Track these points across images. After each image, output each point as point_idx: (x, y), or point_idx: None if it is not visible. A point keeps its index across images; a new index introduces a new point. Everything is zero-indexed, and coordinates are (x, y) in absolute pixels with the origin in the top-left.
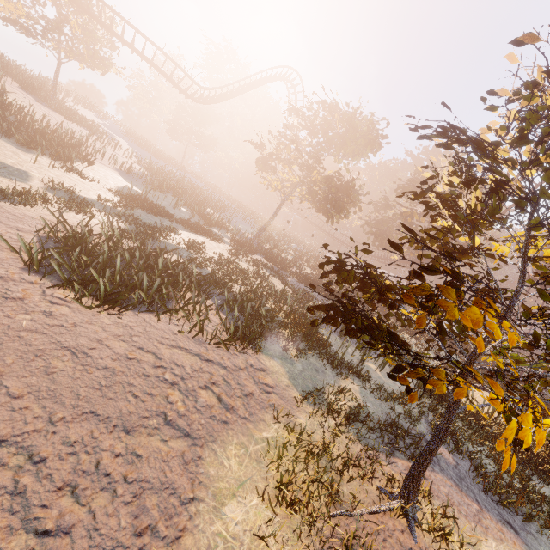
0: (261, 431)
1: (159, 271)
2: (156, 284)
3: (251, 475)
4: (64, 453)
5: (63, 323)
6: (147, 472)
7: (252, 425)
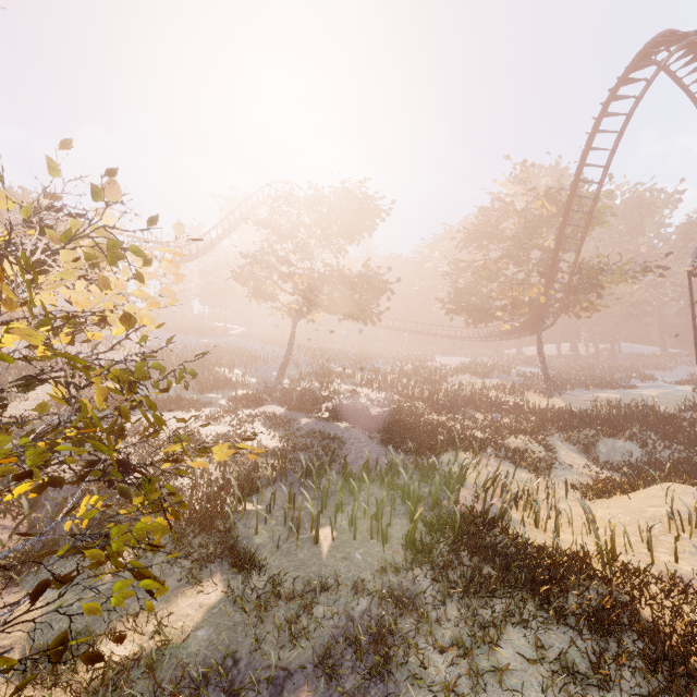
0: None
1: None
2: None
3: None
4: None
5: None
6: None
7: None
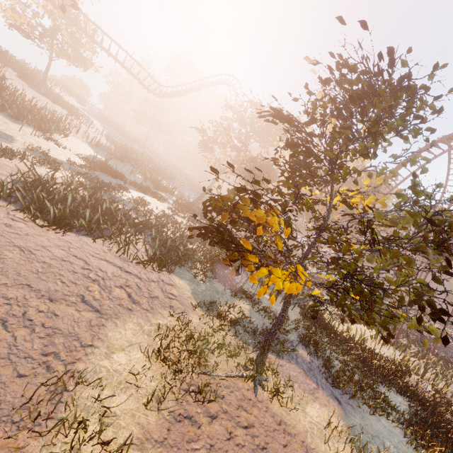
0: (157, 319)
1: (103, 212)
2: (96, 217)
3: (140, 342)
4: (2, 302)
5: (18, 232)
6: (60, 325)
7: (151, 315)
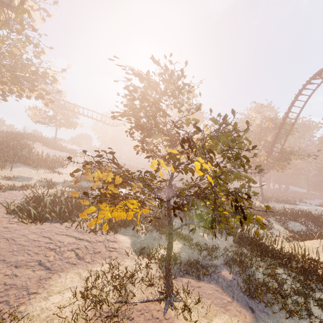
0: (95, 268)
1: (74, 205)
2: (63, 209)
3: (75, 285)
4: None
5: (10, 230)
6: (17, 282)
7: (90, 265)
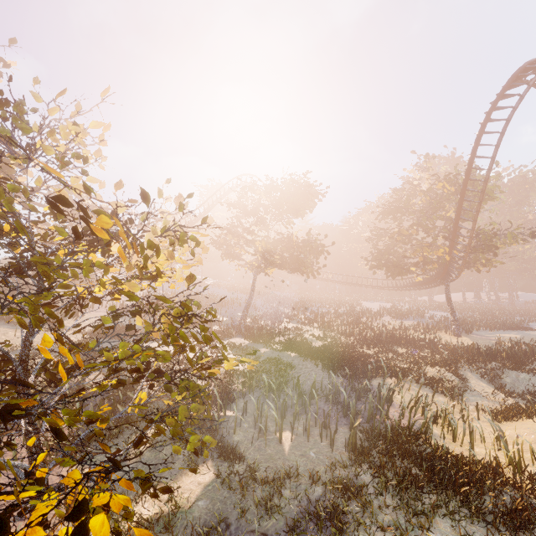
0: None
1: None
2: None
3: None
4: None
5: None
6: None
7: None
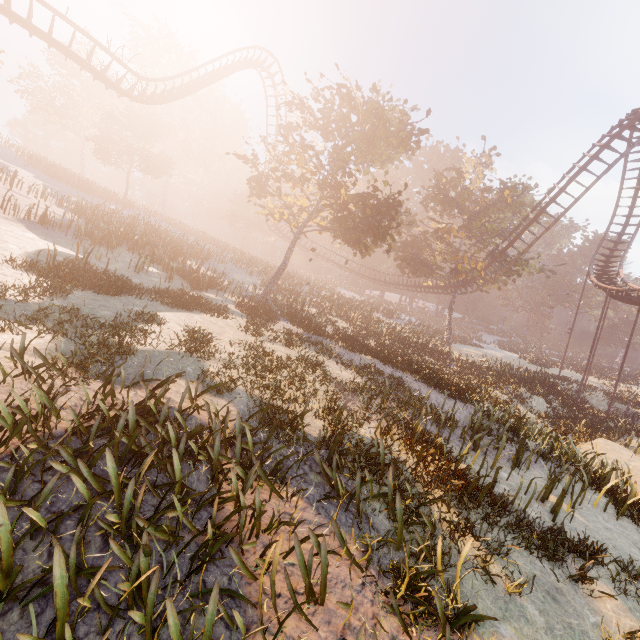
0: None
1: (176, 484)
2: (211, 612)
3: None
4: None
5: None
6: None
7: None
